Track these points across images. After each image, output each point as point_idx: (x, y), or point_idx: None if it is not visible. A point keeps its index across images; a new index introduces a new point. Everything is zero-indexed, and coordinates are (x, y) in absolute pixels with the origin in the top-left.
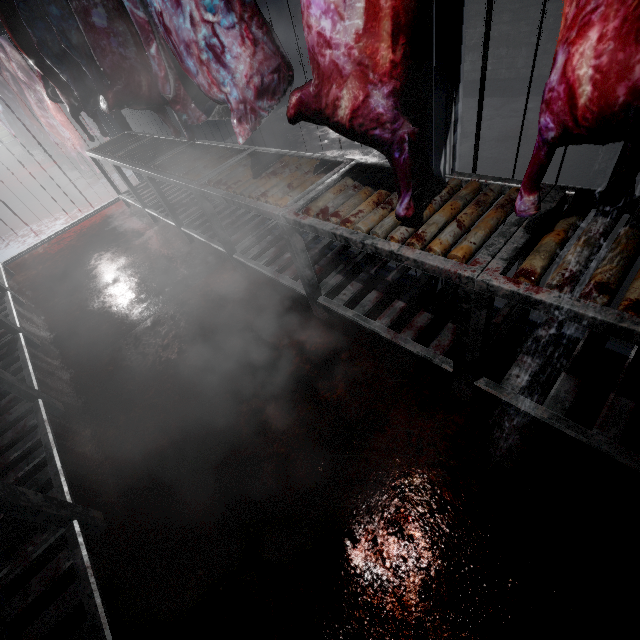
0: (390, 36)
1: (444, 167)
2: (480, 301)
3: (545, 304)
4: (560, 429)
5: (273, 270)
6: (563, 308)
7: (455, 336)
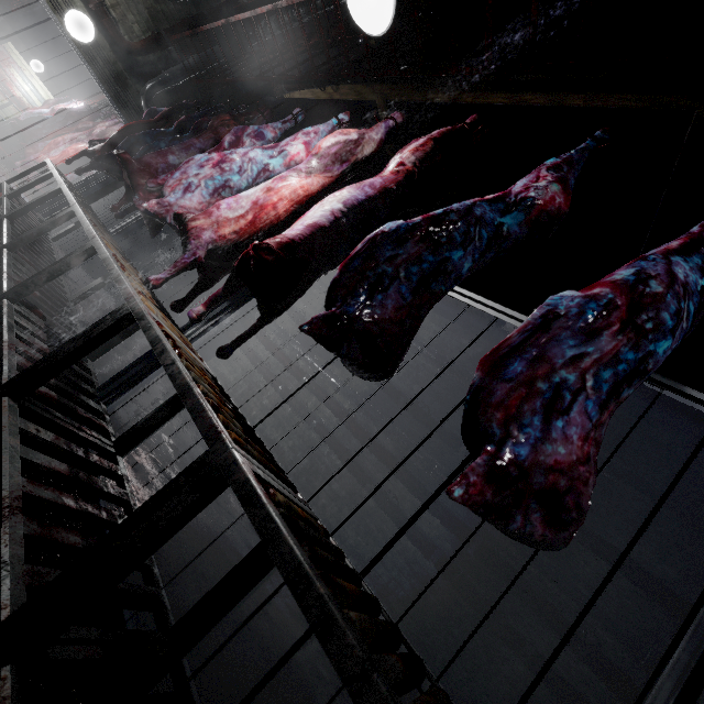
0: (234, 233)
1: (191, 334)
2: (121, 315)
3: (148, 320)
4: (4, 453)
5: (14, 275)
6: (152, 324)
7: (66, 342)
